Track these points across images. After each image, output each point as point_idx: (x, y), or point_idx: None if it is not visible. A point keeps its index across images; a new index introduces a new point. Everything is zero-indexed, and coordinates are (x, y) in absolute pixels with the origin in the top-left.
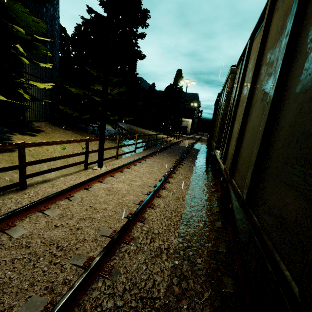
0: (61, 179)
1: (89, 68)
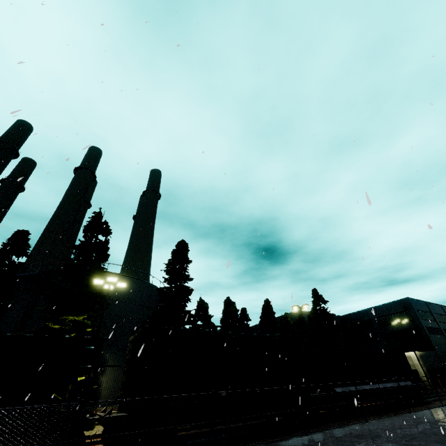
0: None
1: None
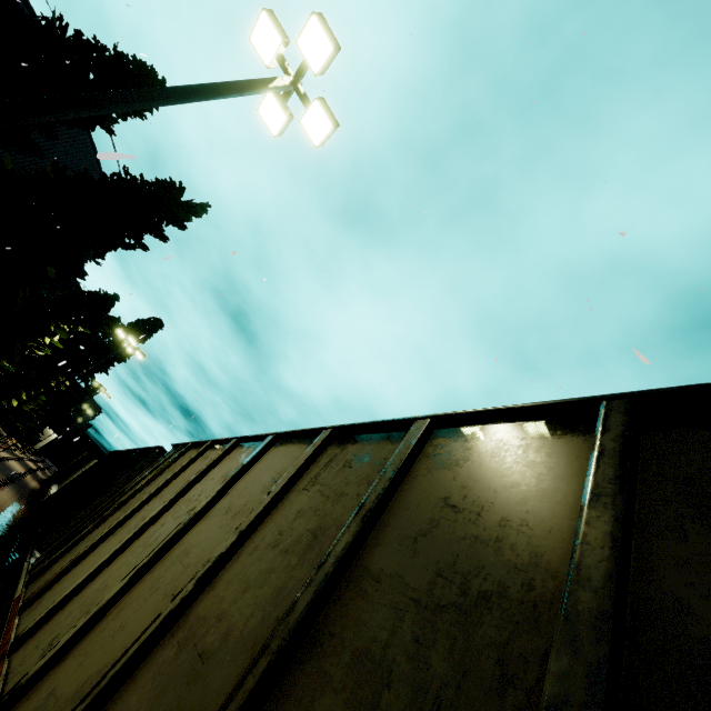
0: None
1: None
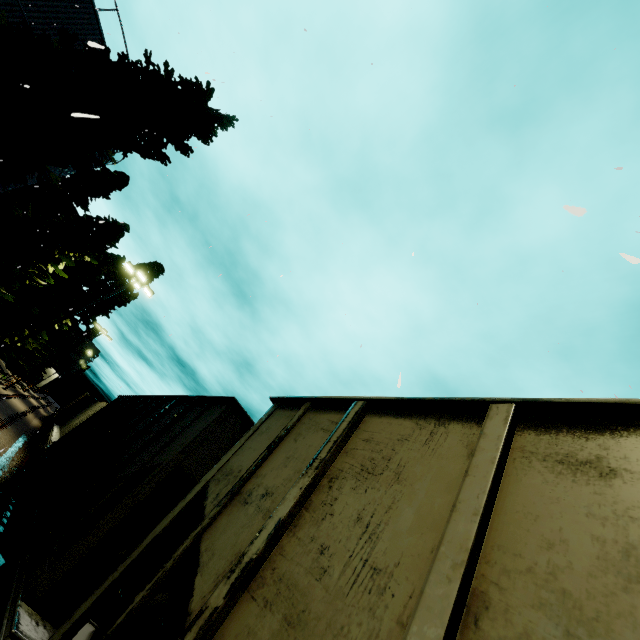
0: None
1: None
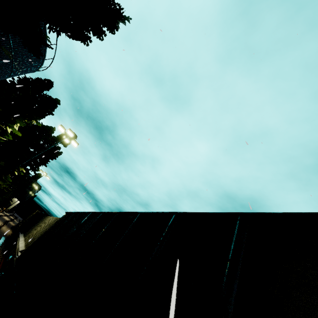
0: None
1: None
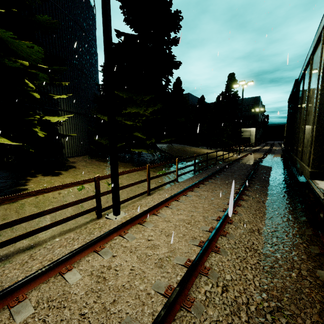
0: (52, 242)
1: (119, 92)
